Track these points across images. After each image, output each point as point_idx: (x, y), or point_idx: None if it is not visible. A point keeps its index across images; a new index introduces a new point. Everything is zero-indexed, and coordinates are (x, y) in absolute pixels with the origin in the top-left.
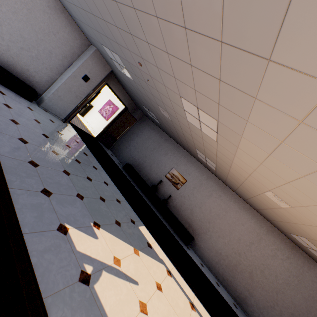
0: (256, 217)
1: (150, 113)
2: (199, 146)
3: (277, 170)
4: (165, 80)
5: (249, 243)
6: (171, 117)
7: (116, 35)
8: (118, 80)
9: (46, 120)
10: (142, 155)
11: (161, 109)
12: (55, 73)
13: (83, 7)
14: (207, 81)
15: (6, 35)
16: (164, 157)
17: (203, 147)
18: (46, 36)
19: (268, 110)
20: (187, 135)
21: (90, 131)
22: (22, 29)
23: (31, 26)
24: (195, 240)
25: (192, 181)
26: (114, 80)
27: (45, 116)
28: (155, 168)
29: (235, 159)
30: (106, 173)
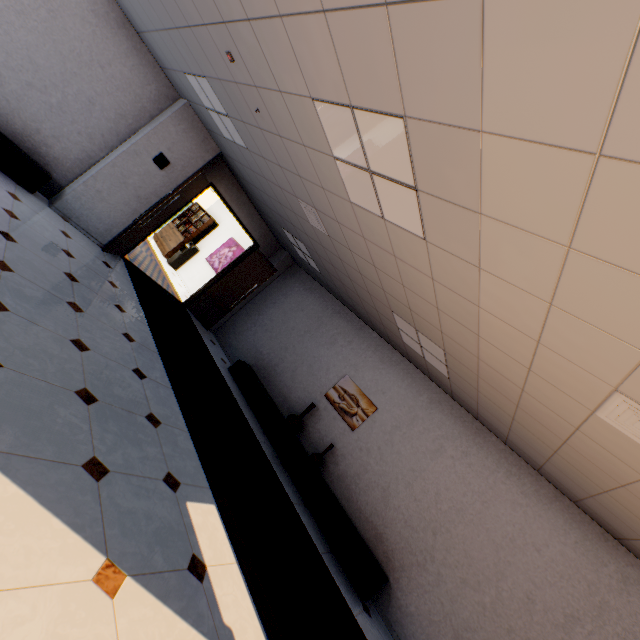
0: (580, 528)
1: (299, 247)
2: (396, 295)
3: (639, 240)
4: (274, 63)
5: (565, 618)
6: (325, 222)
7: None
8: (237, 179)
9: (48, 226)
10: (279, 346)
11: (305, 207)
12: (99, 145)
13: None
14: None
15: None
16: (328, 349)
17: (404, 292)
18: (84, 69)
19: None
20: (367, 268)
21: (177, 290)
22: (34, 47)
23: (54, 45)
24: (391, 587)
25: (391, 410)
26: (228, 180)
27: (54, 222)
28: (303, 374)
29: (482, 287)
30: (160, 358)
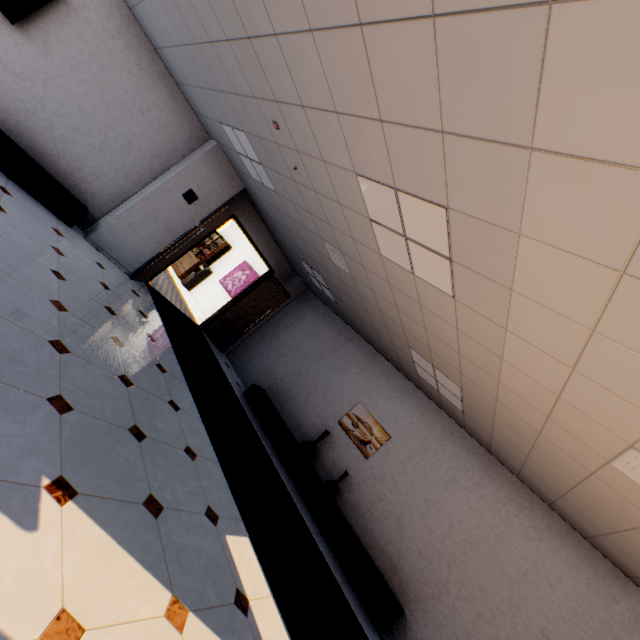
0: (592, 564)
1: (315, 277)
2: (415, 335)
3: None
4: (321, 141)
5: None
6: (349, 264)
7: (232, 72)
8: (258, 211)
9: (86, 259)
10: (293, 371)
11: (330, 248)
12: (133, 181)
13: (184, 39)
14: (403, 58)
15: (52, 104)
16: (341, 376)
17: (425, 333)
18: (126, 115)
19: (604, 27)
20: (388, 308)
21: (193, 313)
22: (83, 96)
23: (101, 94)
24: (407, 619)
25: (404, 439)
26: (249, 212)
27: (90, 254)
28: (317, 400)
29: (507, 344)
30: (188, 388)
